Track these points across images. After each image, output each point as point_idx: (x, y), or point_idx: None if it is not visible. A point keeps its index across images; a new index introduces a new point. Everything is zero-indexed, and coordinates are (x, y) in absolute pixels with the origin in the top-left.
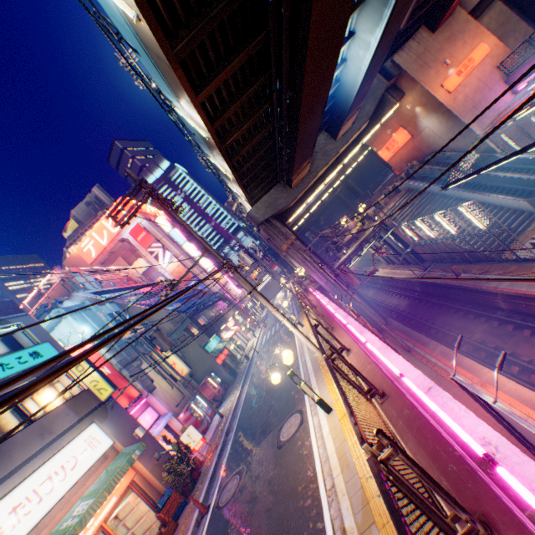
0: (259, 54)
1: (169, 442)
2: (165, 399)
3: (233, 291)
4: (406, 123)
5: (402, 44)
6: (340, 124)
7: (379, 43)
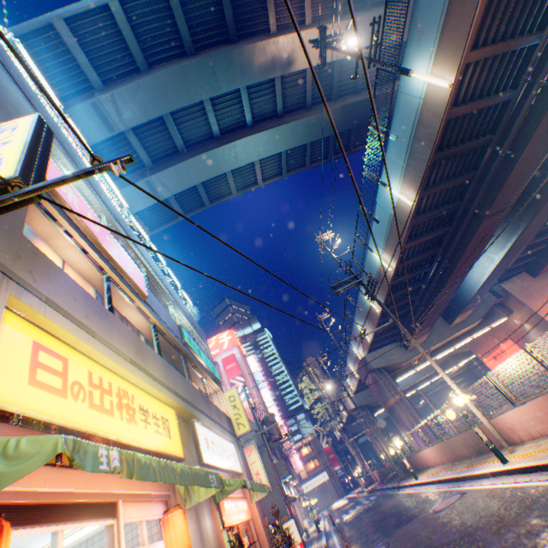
0: (434, 239)
1: (277, 514)
2: None
3: (293, 461)
4: (514, 335)
5: (505, 279)
6: (458, 311)
7: (500, 260)
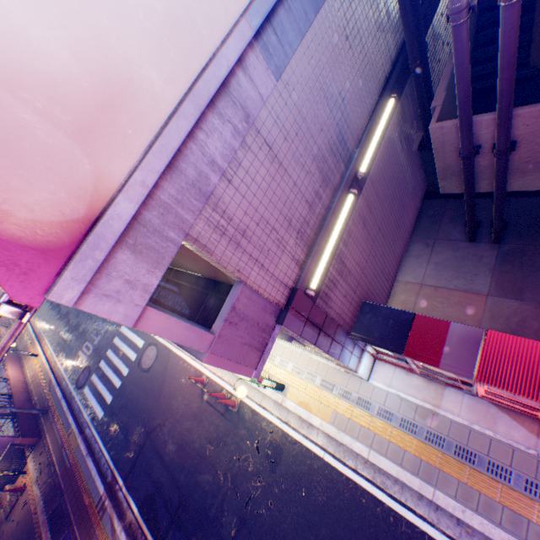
0: None
1: None
2: None
3: None
4: None
5: None
6: None
7: None
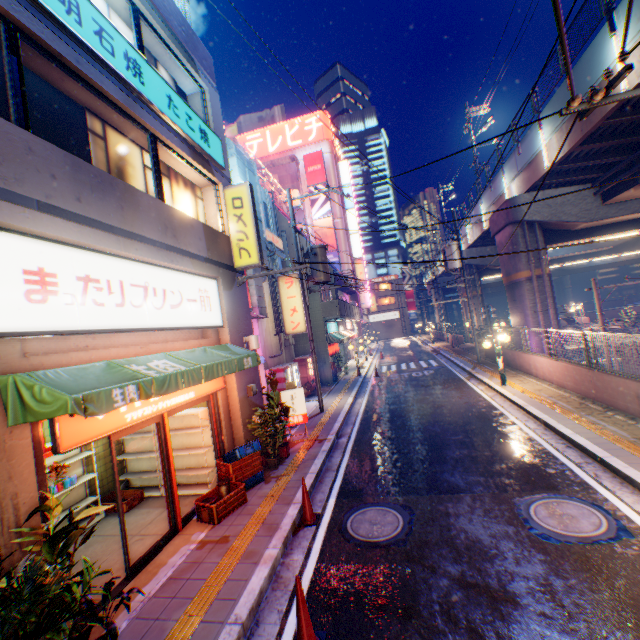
0: None
1: (274, 385)
2: (265, 339)
3: (363, 297)
4: None
5: None
6: None
7: None
